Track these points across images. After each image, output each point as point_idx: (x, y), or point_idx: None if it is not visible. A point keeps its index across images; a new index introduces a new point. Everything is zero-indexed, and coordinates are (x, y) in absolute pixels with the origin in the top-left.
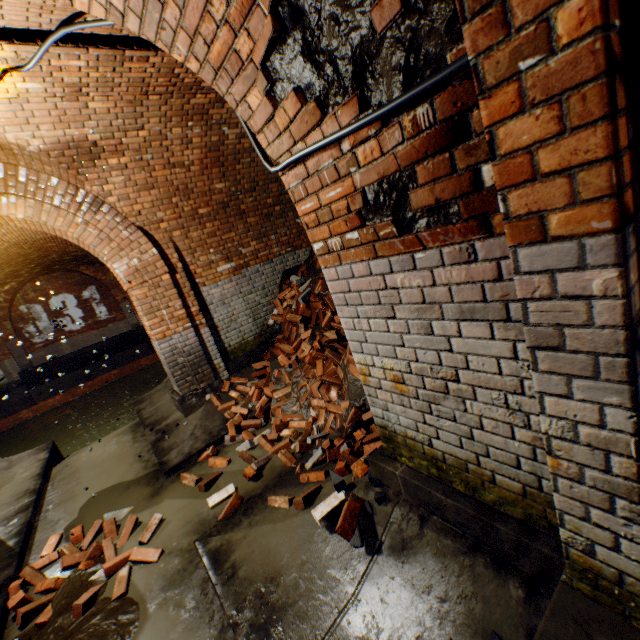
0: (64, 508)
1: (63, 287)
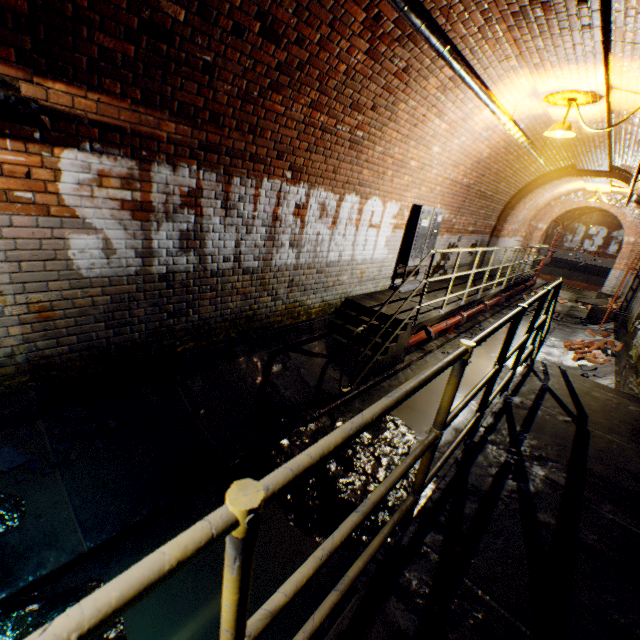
0: None
1: (606, 223)
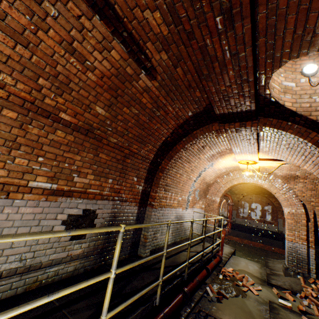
0: (234, 265)
1: (258, 201)
